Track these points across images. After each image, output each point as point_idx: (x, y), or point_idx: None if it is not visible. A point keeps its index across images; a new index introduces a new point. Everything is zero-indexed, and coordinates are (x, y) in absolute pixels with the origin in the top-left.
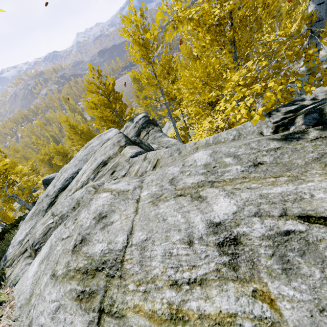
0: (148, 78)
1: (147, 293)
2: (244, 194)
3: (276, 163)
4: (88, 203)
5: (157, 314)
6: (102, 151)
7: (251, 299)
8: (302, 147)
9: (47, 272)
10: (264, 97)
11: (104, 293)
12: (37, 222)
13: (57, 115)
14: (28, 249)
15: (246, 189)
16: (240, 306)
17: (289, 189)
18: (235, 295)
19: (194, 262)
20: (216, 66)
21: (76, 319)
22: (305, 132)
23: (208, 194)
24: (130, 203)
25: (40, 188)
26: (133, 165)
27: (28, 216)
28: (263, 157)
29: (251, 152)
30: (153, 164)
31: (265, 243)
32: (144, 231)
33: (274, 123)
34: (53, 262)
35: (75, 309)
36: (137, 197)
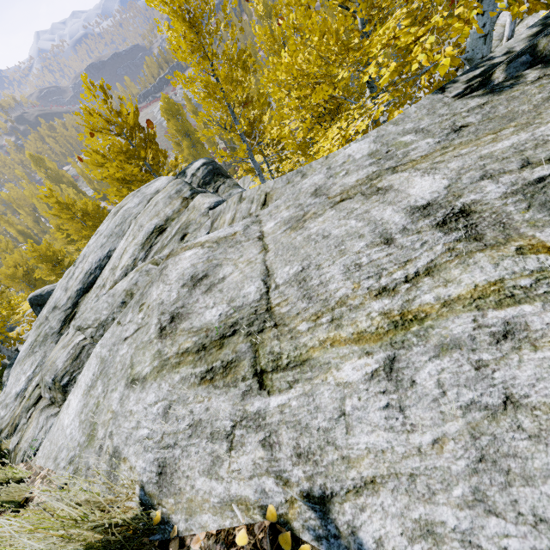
0: (207, 87)
1: (338, 320)
2: (453, 164)
3: (488, 119)
4: (160, 275)
5: (368, 332)
6: (152, 211)
7: (518, 257)
8: (521, 93)
9: (116, 386)
10: (452, 30)
11: (254, 354)
12: (46, 354)
13: (25, 191)
14: (45, 393)
15: (453, 159)
16: (505, 270)
17: (523, 138)
18: (491, 263)
19: (406, 257)
20: (341, 29)
21: (215, 402)
22: (519, 77)
23: (392, 182)
24: (246, 246)
25: (21, 323)
26: (219, 217)
27: (23, 351)
28: (465, 119)
29: (442, 120)
30: (260, 201)
31: (512, 200)
32: (294, 262)
33: (454, 97)
34: (123, 370)
35: (206, 393)
36: (256, 235)
